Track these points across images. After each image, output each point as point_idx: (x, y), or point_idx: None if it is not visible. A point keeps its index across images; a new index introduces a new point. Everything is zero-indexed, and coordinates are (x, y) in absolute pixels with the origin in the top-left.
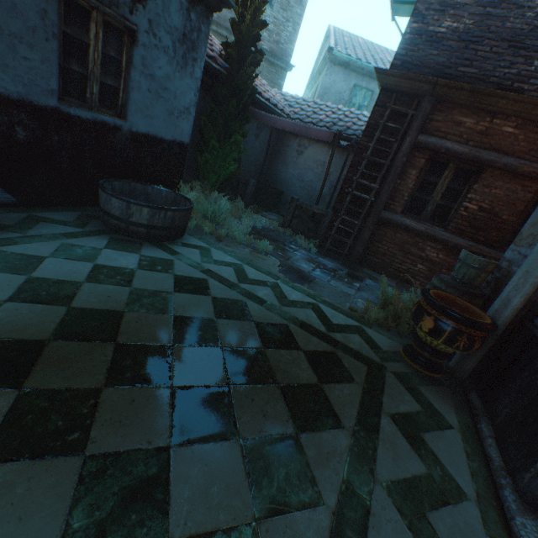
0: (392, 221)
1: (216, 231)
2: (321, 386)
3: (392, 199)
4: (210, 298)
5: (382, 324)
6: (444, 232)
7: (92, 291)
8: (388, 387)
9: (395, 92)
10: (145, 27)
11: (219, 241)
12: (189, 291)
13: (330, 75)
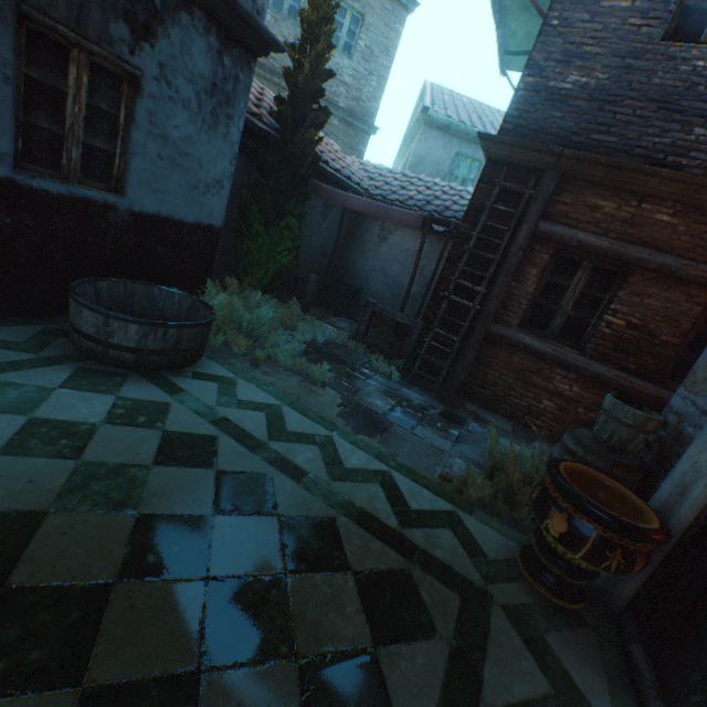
0: (506, 338)
1: (251, 351)
2: (376, 652)
3: (506, 308)
4: (213, 474)
5: (490, 504)
6: (579, 356)
7: (2, 472)
8: (494, 643)
9: (506, 165)
10: (154, 72)
11: (255, 366)
12: (180, 461)
13: (425, 140)
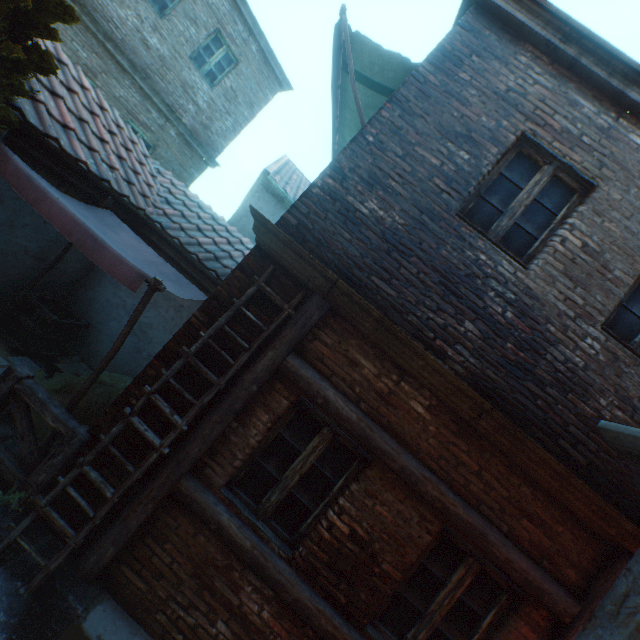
0: (198, 505)
1: None
2: None
3: (215, 455)
4: None
5: None
6: (284, 564)
7: None
8: None
9: (276, 263)
10: None
11: None
12: None
13: (259, 199)
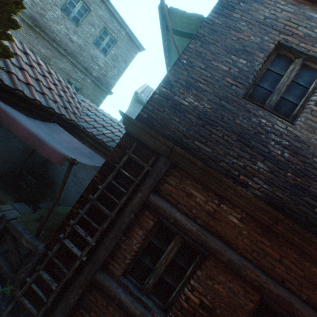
0: (107, 289)
1: None
2: None
3: (114, 257)
4: None
5: None
6: None
7: None
8: None
9: (138, 141)
10: None
11: None
12: None
13: (134, 107)
